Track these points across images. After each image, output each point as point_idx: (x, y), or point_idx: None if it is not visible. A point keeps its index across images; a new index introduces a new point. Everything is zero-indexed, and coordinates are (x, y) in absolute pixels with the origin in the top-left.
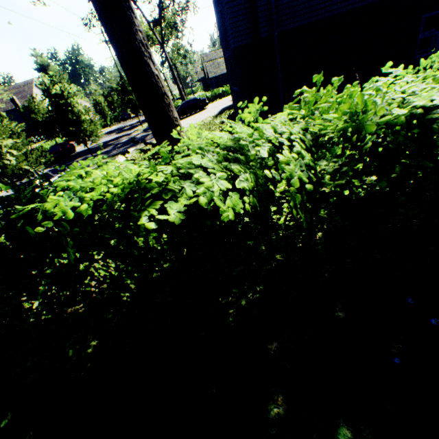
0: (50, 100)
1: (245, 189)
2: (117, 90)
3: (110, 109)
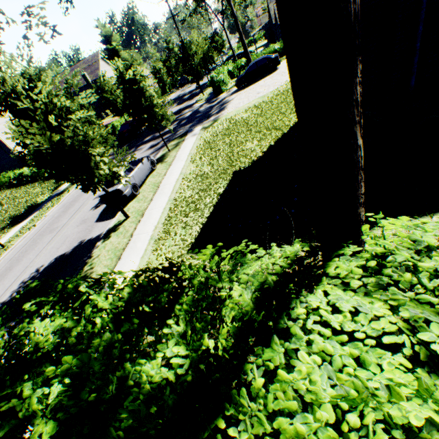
0: (123, 86)
1: None
2: (178, 57)
3: (168, 75)
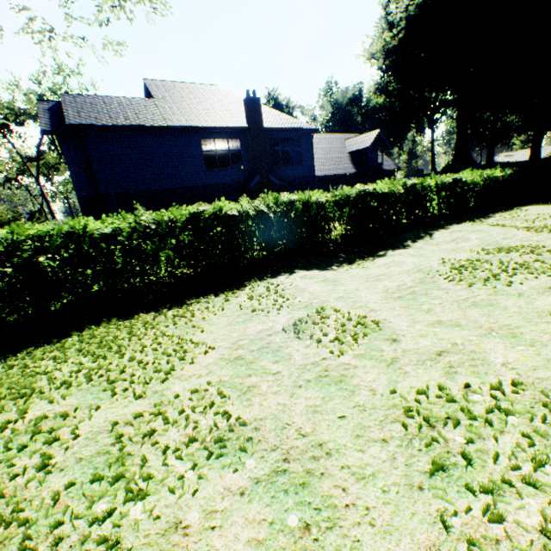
0: None
1: None
2: None
3: None
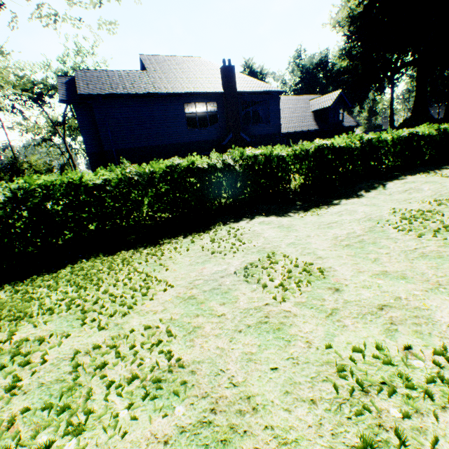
0: None
1: None
2: (6, 168)
3: None
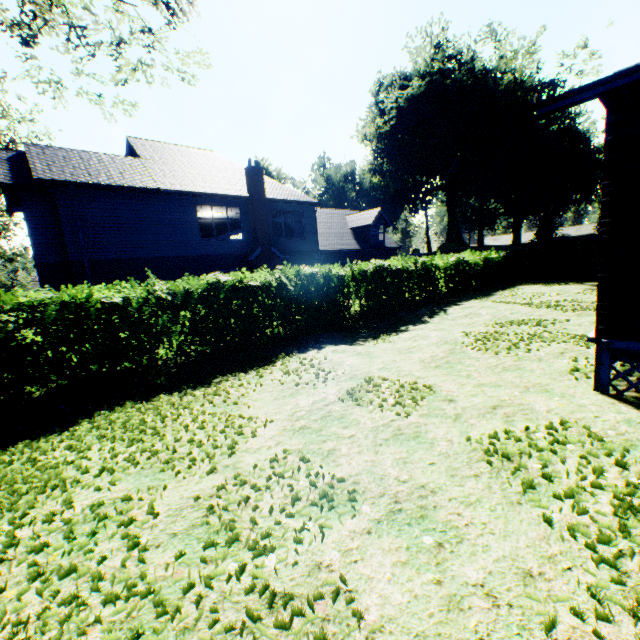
0: None
1: None
2: None
3: None
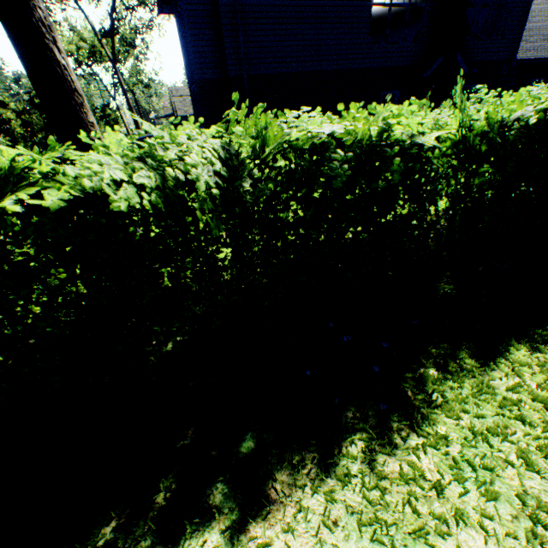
0: None
1: (146, 185)
2: (38, 106)
3: (26, 131)
